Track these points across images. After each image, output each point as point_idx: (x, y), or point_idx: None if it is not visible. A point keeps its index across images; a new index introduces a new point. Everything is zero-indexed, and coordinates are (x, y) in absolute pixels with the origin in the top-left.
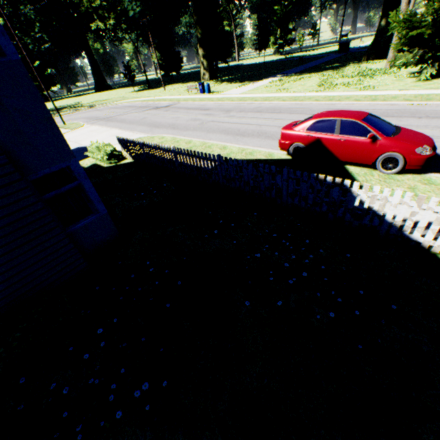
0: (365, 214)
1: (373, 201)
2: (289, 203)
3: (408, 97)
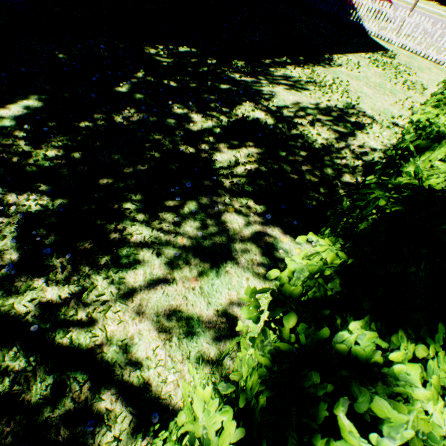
0: (351, 13)
1: (357, 3)
2: (318, 8)
3: (399, 0)
